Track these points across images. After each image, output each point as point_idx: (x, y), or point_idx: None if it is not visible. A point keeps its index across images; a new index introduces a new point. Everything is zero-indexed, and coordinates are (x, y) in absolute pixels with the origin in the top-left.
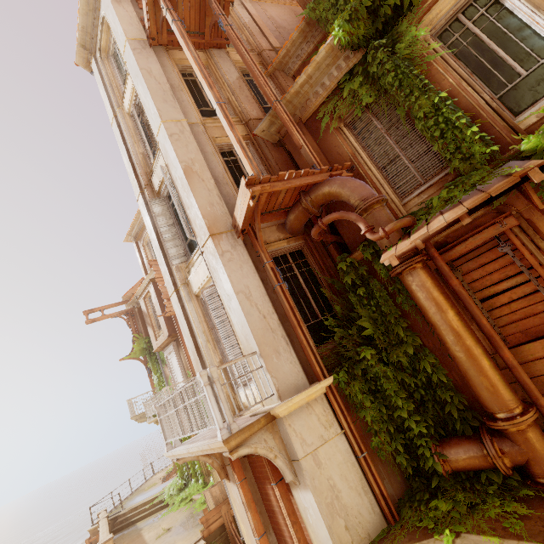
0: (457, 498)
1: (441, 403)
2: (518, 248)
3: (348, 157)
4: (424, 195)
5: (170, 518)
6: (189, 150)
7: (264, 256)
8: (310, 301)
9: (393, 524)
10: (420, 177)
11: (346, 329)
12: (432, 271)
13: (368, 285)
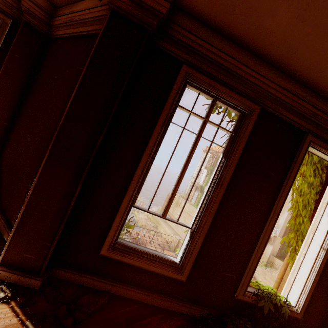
0: None
1: None
2: None
3: None
4: None
5: None
6: None
7: None
8: None
9: (276, 257)
10: None
11: None
12: None
13: None
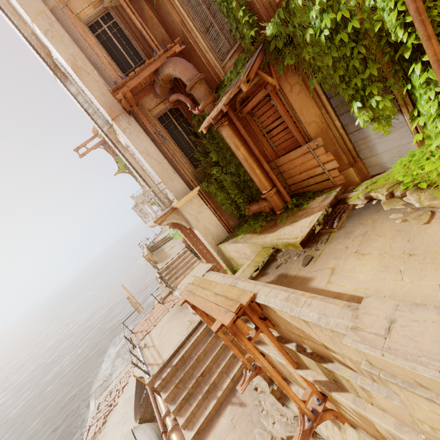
0: (250, 223)
1: (251, 187)
2: (275, 104)
3: (179, 26)
4: (233, 60)
5: (174, 242)
6: (66, 45)
7: (148, 126)
8: (188, 142)
9: (231, 234)
10: (228, 43)
11: (206, 158)
12: (242, 118)
13: (211, 131)
